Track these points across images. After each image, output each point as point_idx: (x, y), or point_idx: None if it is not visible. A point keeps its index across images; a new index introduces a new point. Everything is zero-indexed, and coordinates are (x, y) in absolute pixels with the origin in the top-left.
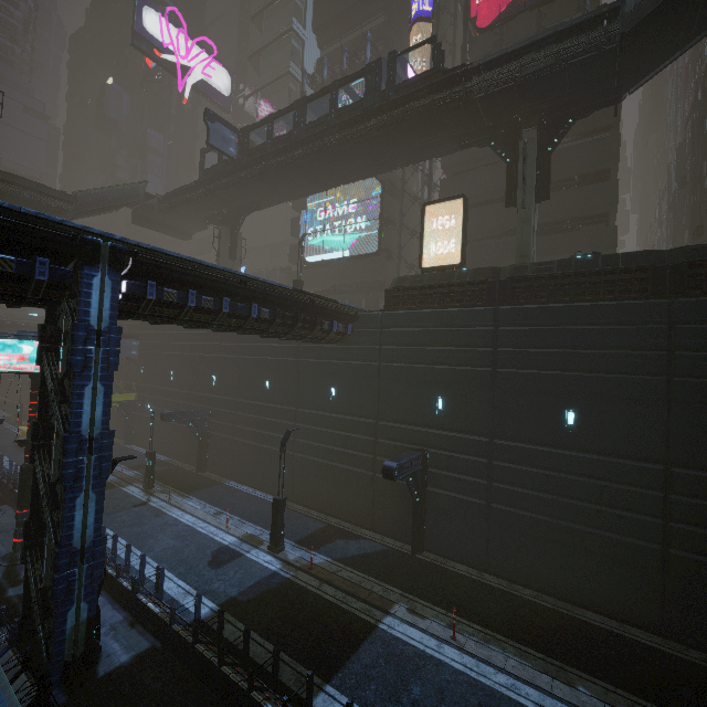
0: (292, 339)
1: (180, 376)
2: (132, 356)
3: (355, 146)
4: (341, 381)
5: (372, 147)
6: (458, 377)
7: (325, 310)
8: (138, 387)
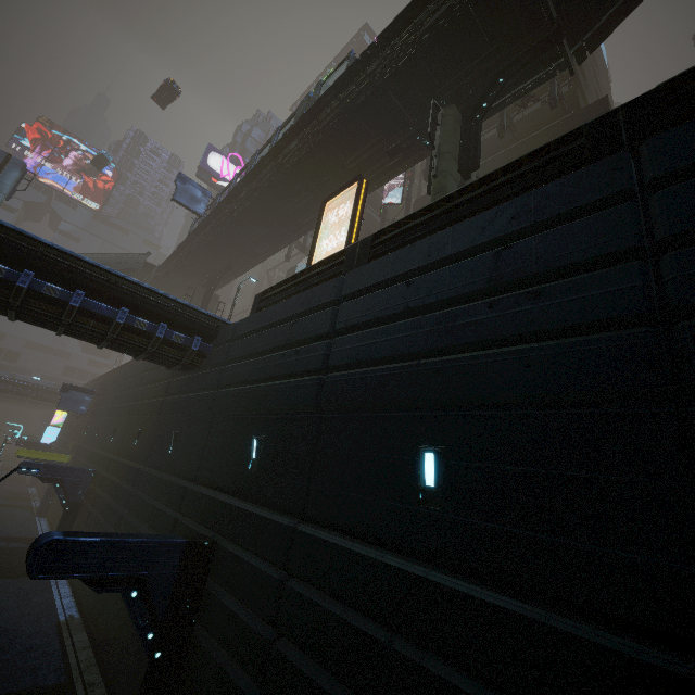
0: (101, 343)
1: (100, 432)
2: (79, 411)
3: (286, 176)
4: (185, 424)
5: (305, 175)
6: (281, 396)
7: (140, 302)
8: (76, 447)
